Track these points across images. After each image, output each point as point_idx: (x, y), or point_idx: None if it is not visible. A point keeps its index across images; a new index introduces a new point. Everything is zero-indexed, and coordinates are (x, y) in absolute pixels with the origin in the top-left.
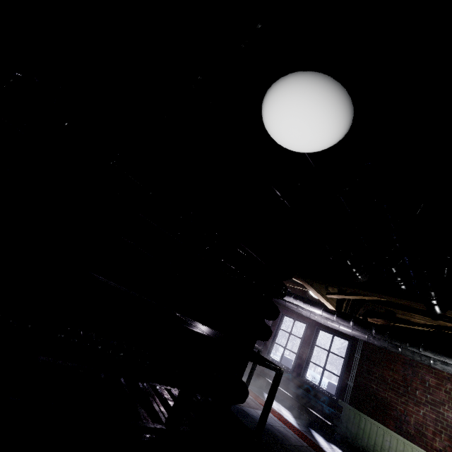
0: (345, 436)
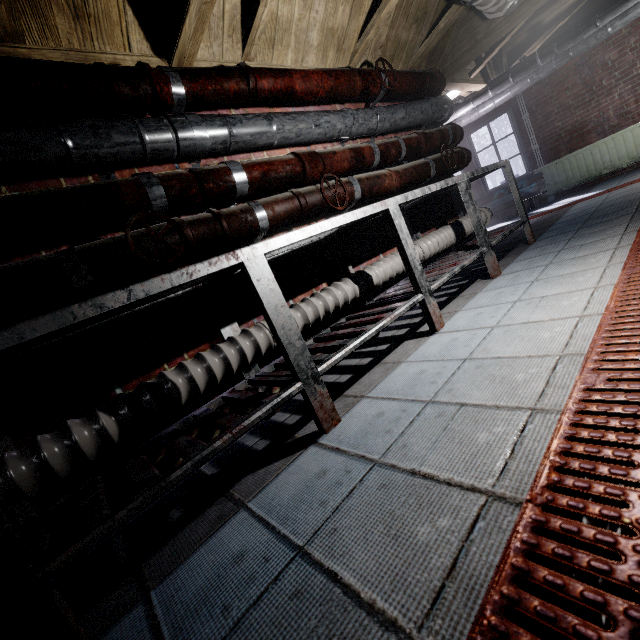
0: (558, 191)
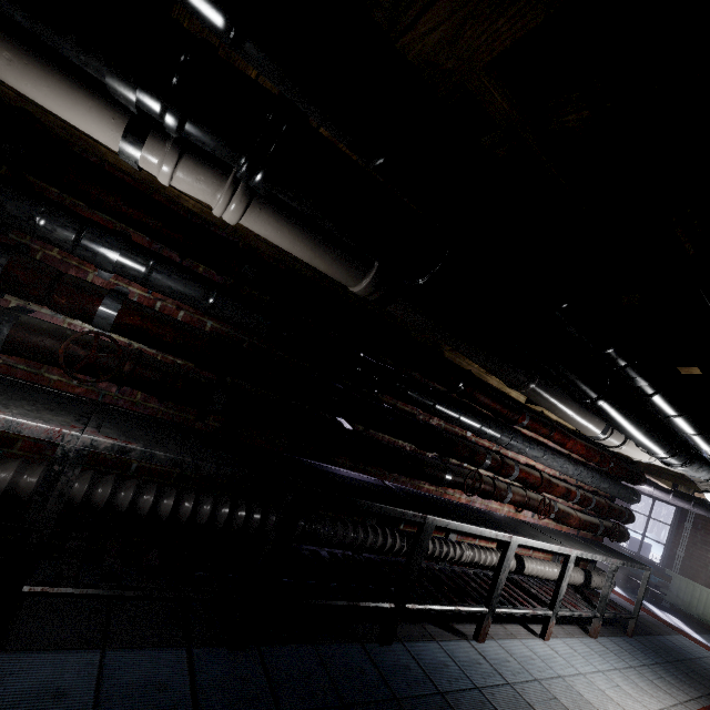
0: (675, 604)
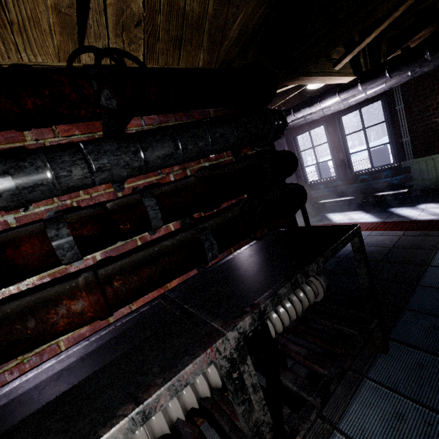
0: (424, 188)
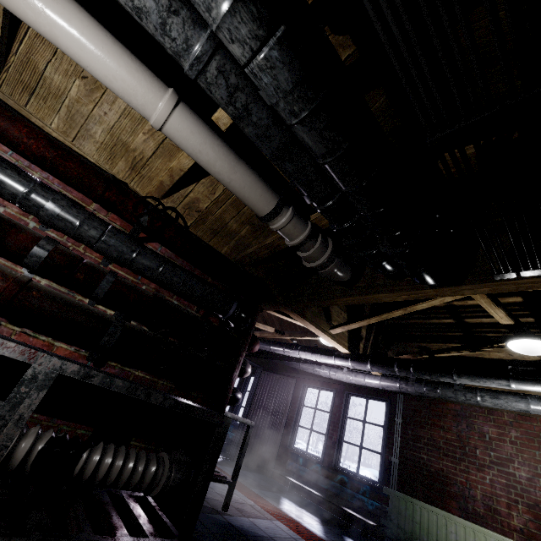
0: (397, 540)
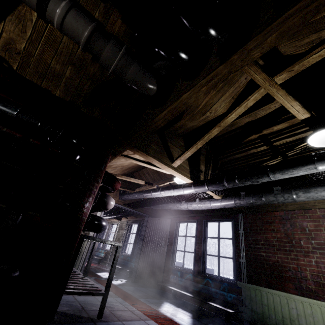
0: (253, 321)
